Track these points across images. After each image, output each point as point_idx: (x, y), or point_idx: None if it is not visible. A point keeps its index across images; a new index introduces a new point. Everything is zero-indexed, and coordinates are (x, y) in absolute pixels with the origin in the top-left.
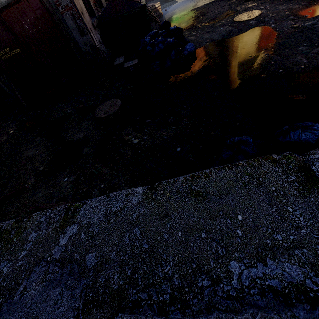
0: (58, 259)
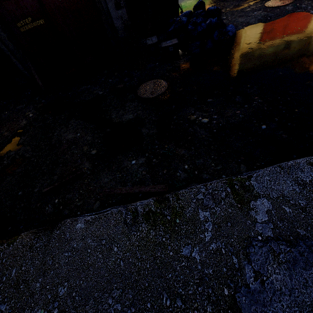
0: (276, 237)
